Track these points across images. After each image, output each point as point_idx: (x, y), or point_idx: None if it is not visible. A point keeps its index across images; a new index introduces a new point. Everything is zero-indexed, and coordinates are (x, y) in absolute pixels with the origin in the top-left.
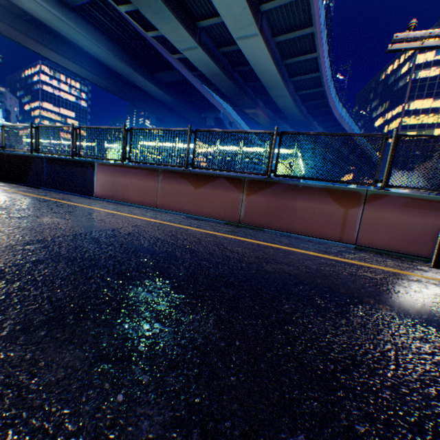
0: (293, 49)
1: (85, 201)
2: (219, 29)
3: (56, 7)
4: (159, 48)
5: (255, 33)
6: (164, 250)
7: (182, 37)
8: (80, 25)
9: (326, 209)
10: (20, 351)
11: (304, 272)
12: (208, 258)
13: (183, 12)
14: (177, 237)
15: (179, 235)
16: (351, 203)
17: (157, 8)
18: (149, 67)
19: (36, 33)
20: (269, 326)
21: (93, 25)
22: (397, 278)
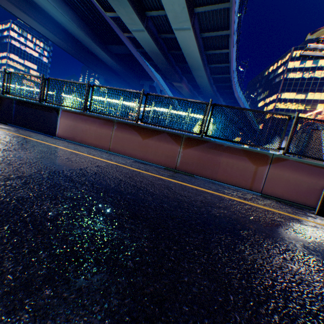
0: (213, 44)
1: (49, 140)
2: (162, 20)
3: None
4: (113, 26)
5: (189, 27)
6: (129, 191)
7: (134, 21)
8: None
9: (242, 165)
10: (28, 322)
11: (241, 217)
12: (166, 200)
13: (137, 2)
14: (134, 179)
15: (135, 177)
16: (261, 163)
17: None
18: (104, 40)
19: None
20: (246, 275)
21: None
22: (301, 223)
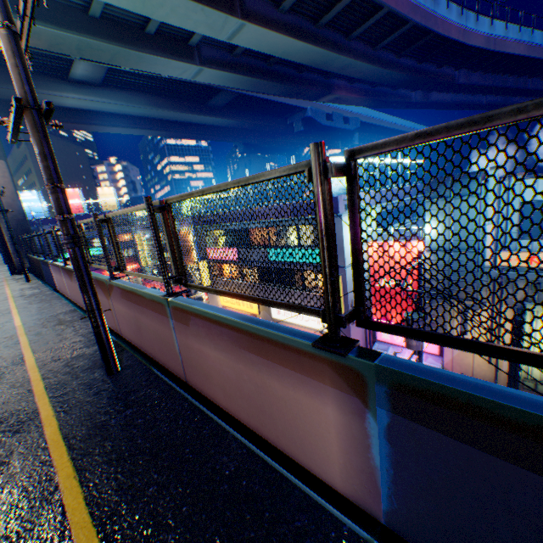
0: (320, 3)
1: (35, 301)
2: None
3: (88, 93)
4: None
5: (239, 24)
6: None
7: (179, 68)
8: (114, 96)
9: (104, 300)
10: None
11: None
12: None
13: (167, 43)
14: None
15: None
16: (108, 294)
17: (135, 58)
18: (198, 100)
19: (96, 118)
20: None
21: (126, 90)
22: (1, 394)
